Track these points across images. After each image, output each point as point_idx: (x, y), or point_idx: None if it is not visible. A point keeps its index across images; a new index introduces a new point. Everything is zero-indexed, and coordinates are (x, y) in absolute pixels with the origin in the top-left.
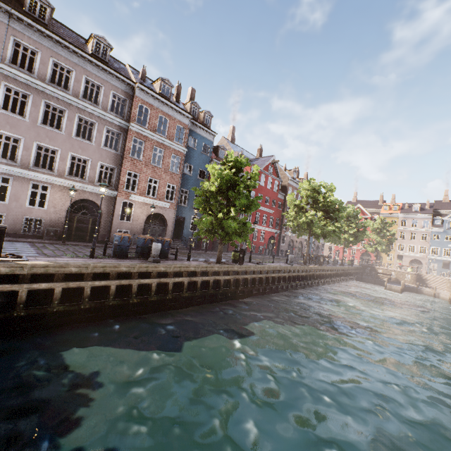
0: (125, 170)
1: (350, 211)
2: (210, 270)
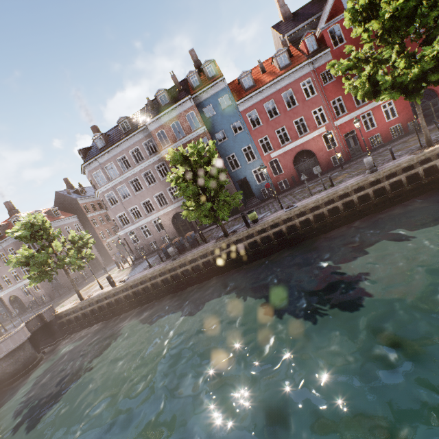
0: None
1: None
2: (206, 252)
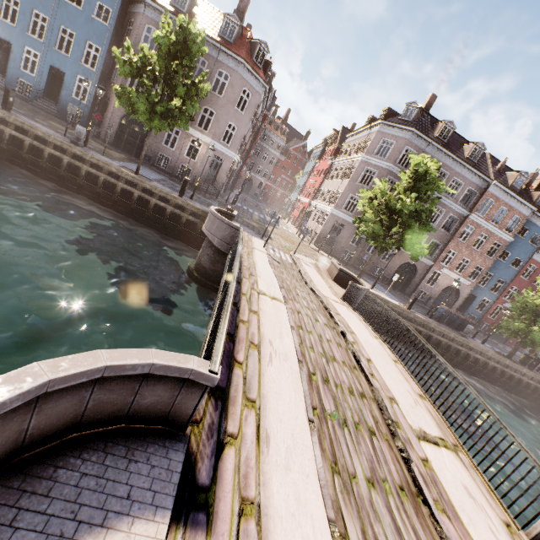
0: (448, 249)
1: None
2: (501, 361)
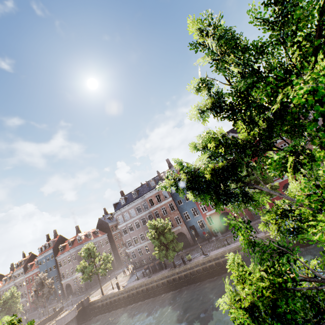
0: None
1: None
2: (164, 276)
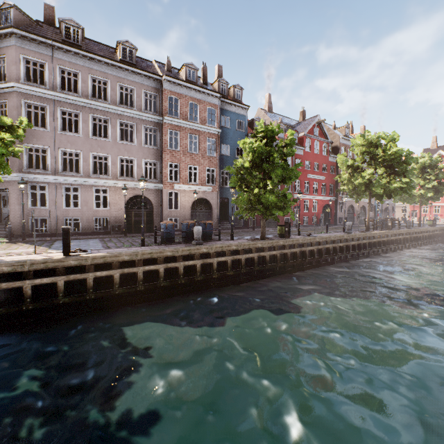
0: (166, 163)
1: (426, 161)
2: (253, 247)
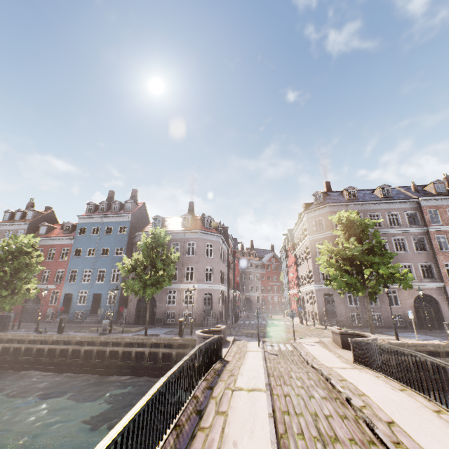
0: (441, 263)
1: None
2: None
